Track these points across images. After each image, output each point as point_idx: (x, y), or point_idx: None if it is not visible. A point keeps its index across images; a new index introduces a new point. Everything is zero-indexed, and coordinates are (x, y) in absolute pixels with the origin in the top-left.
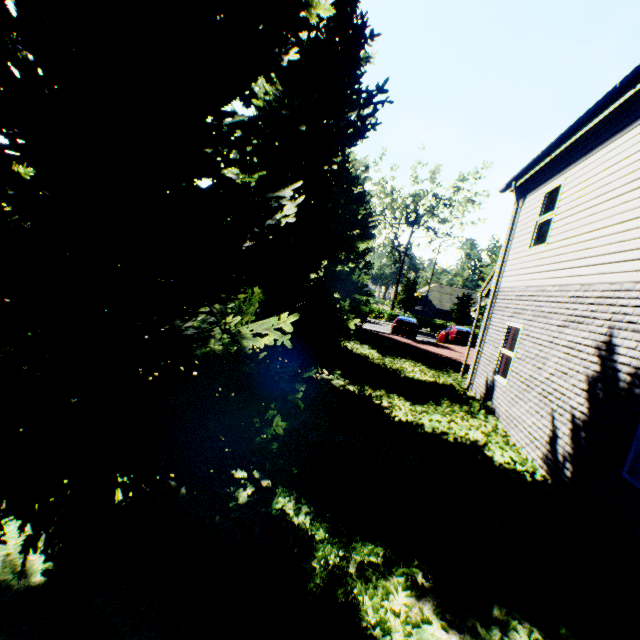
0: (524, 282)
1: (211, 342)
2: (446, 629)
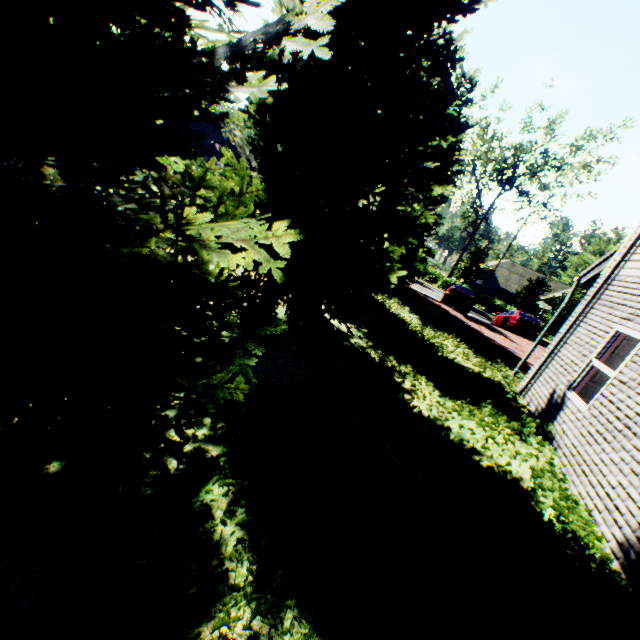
0: None
1: (151, 240)
2: None
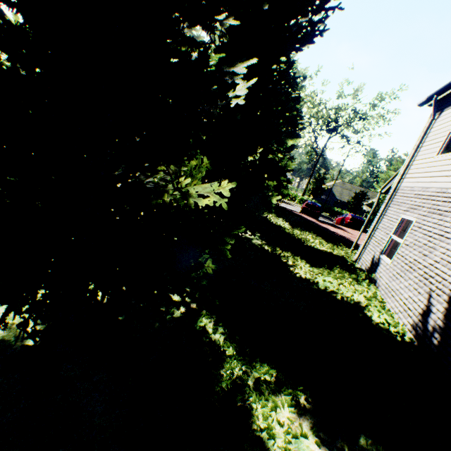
0: (425, 184)
1: (165, 196)
2: (319, 446)
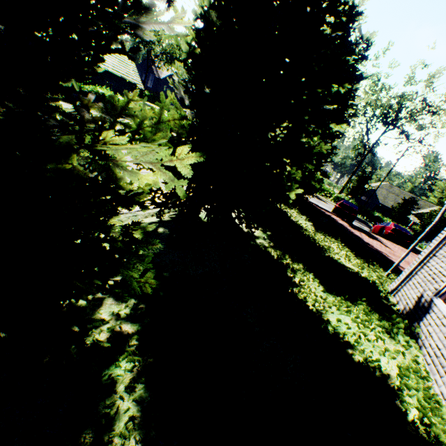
0: None
1: (73, 158)
2: None
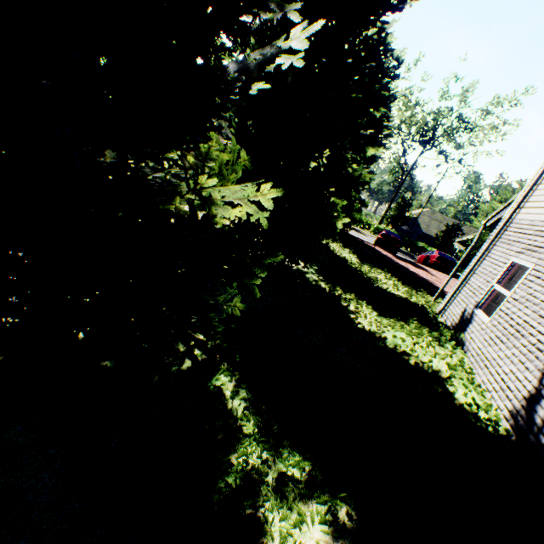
0: None
1: (176, 200)
2: None
